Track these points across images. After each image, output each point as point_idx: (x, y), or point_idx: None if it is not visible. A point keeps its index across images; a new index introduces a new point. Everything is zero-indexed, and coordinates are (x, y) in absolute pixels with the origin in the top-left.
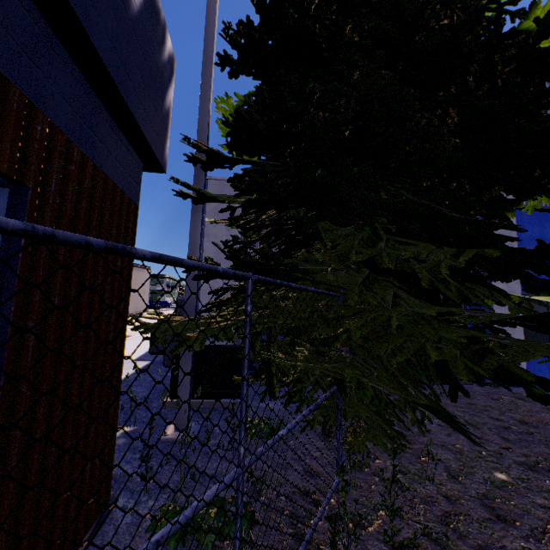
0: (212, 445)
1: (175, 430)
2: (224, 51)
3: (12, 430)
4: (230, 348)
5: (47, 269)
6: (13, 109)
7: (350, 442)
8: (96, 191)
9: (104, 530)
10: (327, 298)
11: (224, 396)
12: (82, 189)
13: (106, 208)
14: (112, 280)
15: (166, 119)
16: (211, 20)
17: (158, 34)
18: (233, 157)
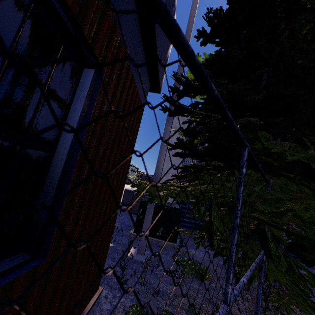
0: (159, 270)
1: (137, 253)
2: (202, 28)
3: (65, 226)
4: (174, 209)
5: (102, 127)
6: (107, 19)
7: (276, 301)
8: (130, 91)
9: (94, 309)
10: (261, 185)
11: (166, 239)
12: (124, 86)
13: (132, 103)
14: (125, 148)
15: (166, 62)
16: (192, 16)
17: (172, 11)
18: (199, 89)
